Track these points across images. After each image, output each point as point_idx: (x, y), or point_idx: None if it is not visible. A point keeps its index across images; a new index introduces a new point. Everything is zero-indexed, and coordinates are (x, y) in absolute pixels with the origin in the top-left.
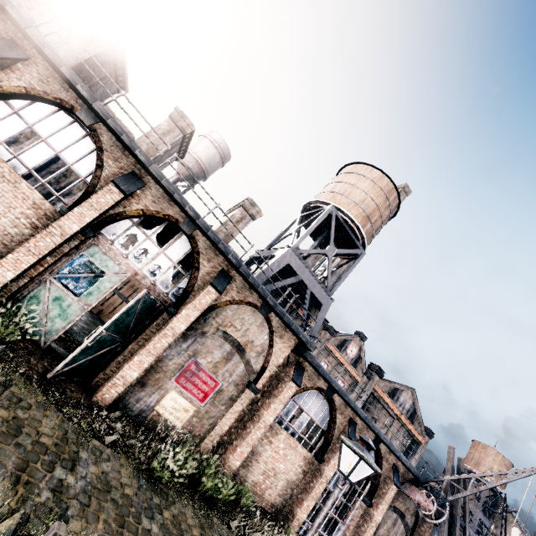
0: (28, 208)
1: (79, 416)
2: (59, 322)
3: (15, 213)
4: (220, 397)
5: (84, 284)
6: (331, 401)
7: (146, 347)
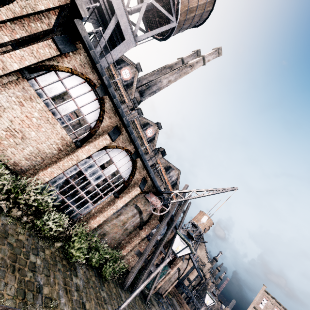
0: None
1: None
2: None
3: None
4: None
5: None
6: (101, 100)
7: None
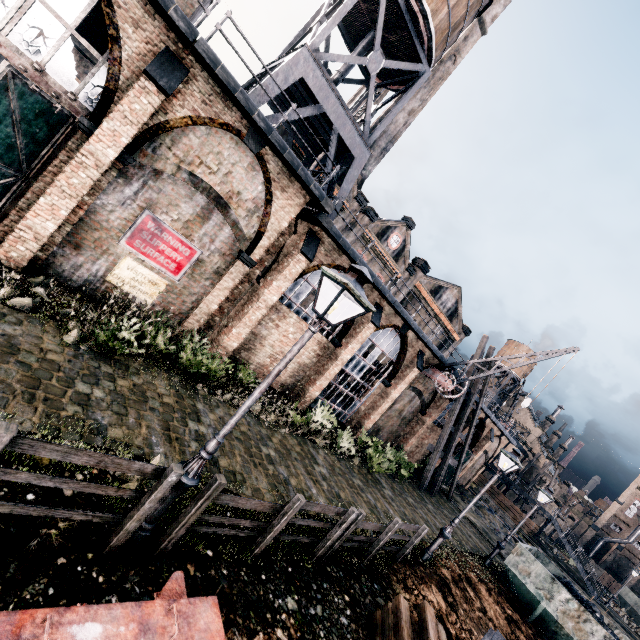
0: None
1: None
2: None
3: None
4: (201, 270)
5: None
6: None
7: (53, 183)
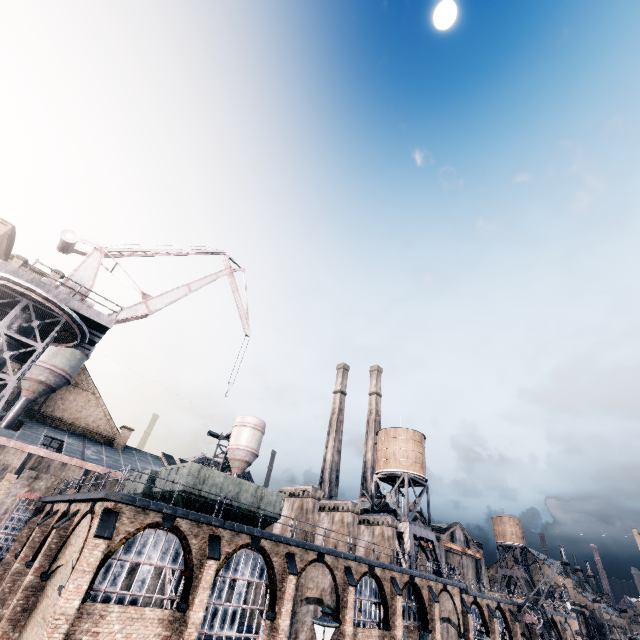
0: None
1: None
2: None
3: None
4: None
5: None
6: (478, 604)
7: None
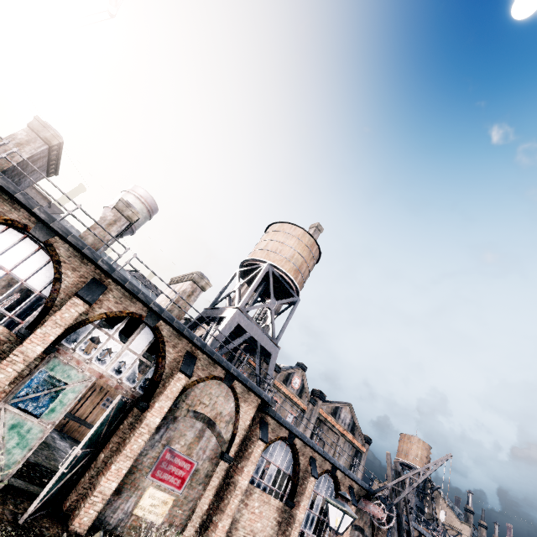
0: None
1: None
2: (17, 453)
3: None
4: (197, 477)
5: (44, 402)
6: (293, 446)
7: (122, 453)
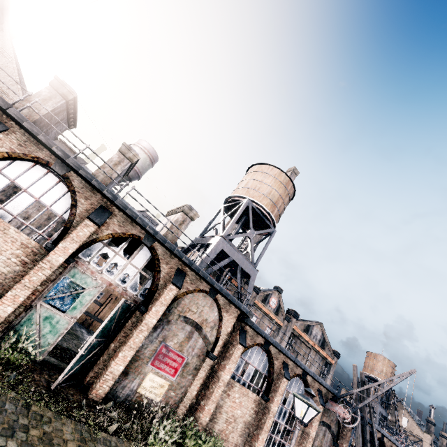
0: (17, 248)
1: (87, 416)
2: (50, 337)
3: (6, 254)
4: (187, 369)
5: (68, 301)
6: (268, 352)
7: (127, 344)
